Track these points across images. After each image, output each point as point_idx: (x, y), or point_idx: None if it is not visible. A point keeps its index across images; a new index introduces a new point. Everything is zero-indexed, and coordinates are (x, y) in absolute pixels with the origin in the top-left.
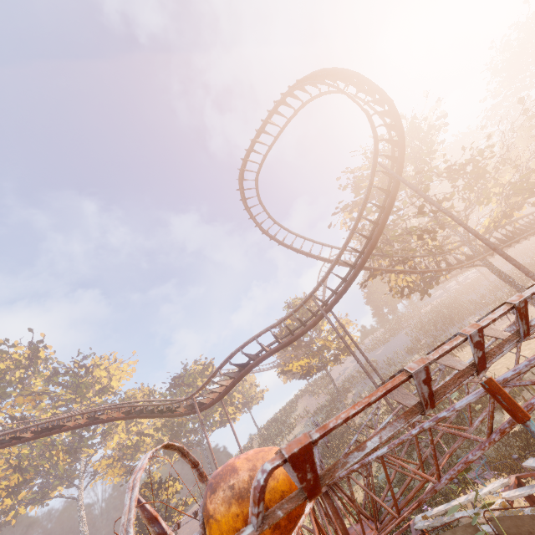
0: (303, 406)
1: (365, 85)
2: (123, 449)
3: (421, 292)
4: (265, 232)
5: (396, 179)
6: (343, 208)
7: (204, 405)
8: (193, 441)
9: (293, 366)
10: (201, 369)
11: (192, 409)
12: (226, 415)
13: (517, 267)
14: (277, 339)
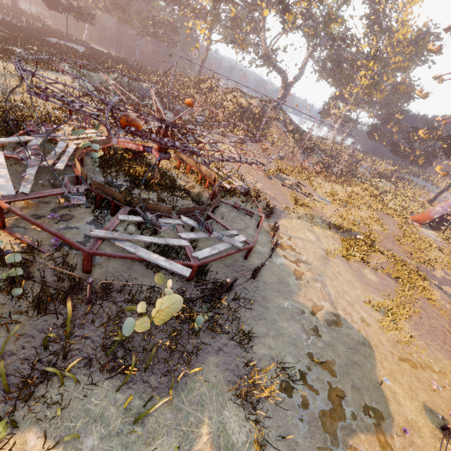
0: None
1: None
2: None
3: None
4: None
5: None
6: None
7: None
8: None
9: None
10: None
11: None
12: None
13: None
14: None
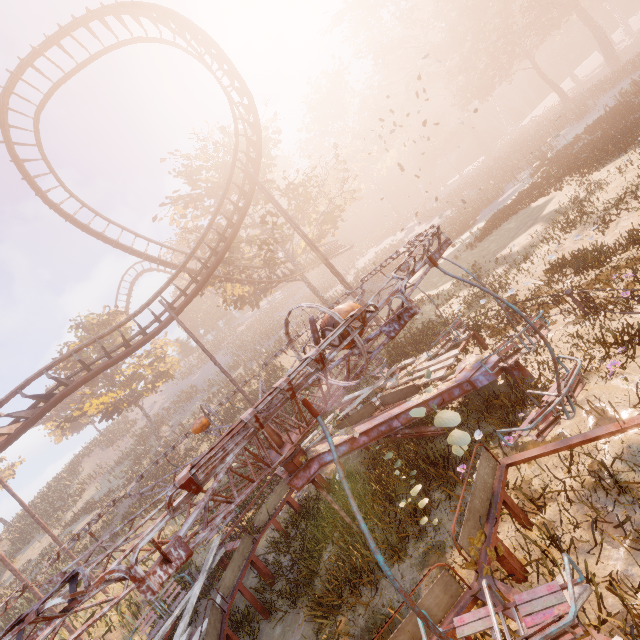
0: (92, 465)
1: (226, 64)
2: None
3: (252, 305)
4: (58, 207)
5: (253, 181)
6: (177, 199)
7: None
8: None
9: (92, 406)
10: None
11: None
12: (1, 482)
13: (338, 274)
14: (107, 353)
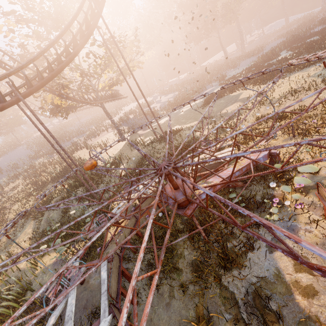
0: None
1: None
2: None
3: (62, 115)
4: None
5: (97, 19)
6: (11, 12)
7: None
8: None
9: None
10: None
11: None
12: None
13: (146, 102)
14: None
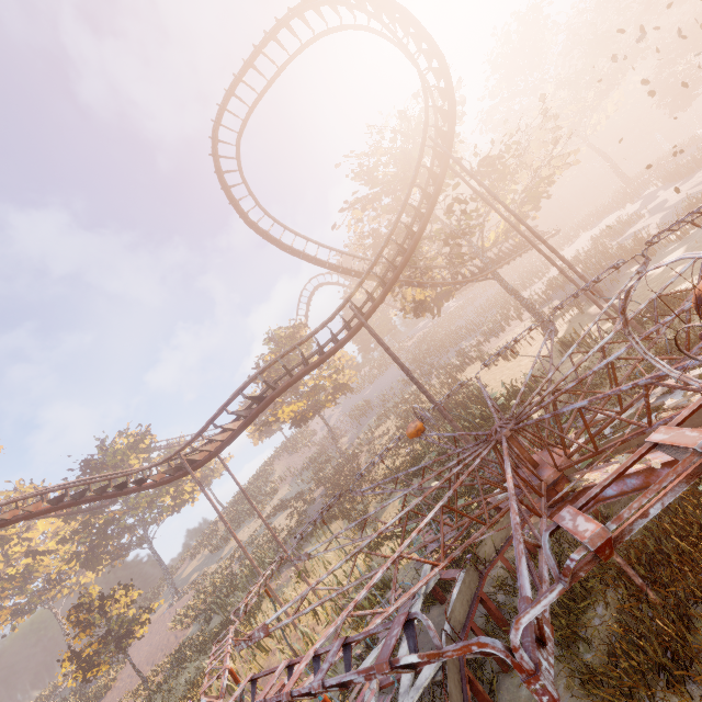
0: (282, 467)
1: (413, 27)
2: (0, 583)
3: (432, 312)
4: (256, 226)
5: (445, 160)
6: (355, 202)
7: (195, 464)
8: (132, 541)
9: (284, 413)
10: (132, 441)
11: (174, 473)
12: (228, 471)
13: (562, 260)
14: (305, 360)
